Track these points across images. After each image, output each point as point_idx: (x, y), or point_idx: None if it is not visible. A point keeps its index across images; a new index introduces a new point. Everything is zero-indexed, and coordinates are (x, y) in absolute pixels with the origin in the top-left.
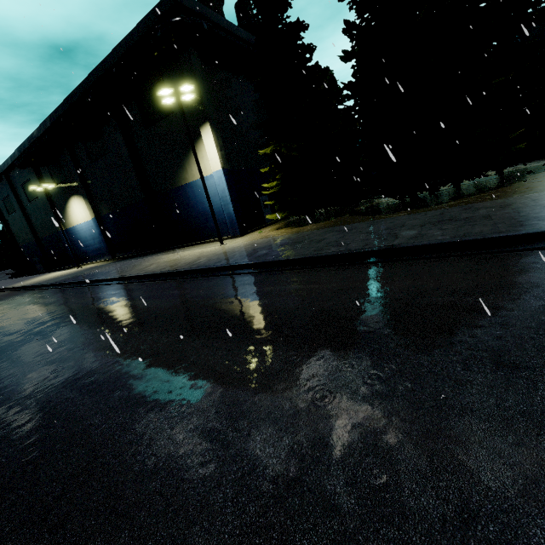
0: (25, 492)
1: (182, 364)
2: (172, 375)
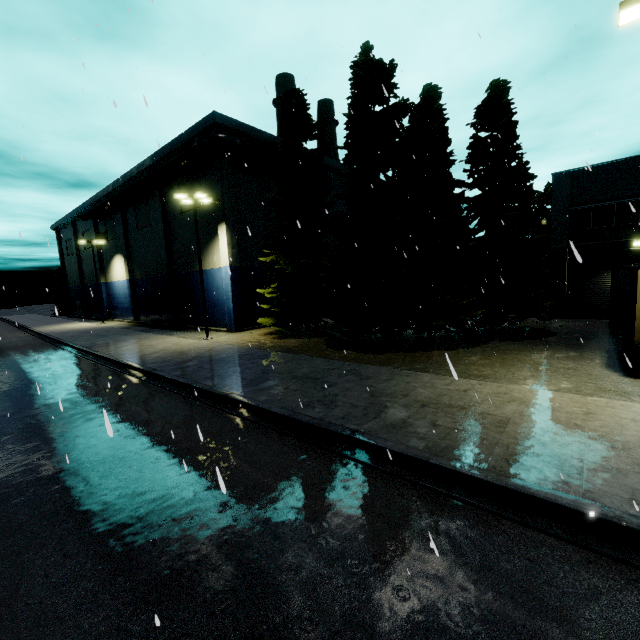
0: None
1: None
2: None
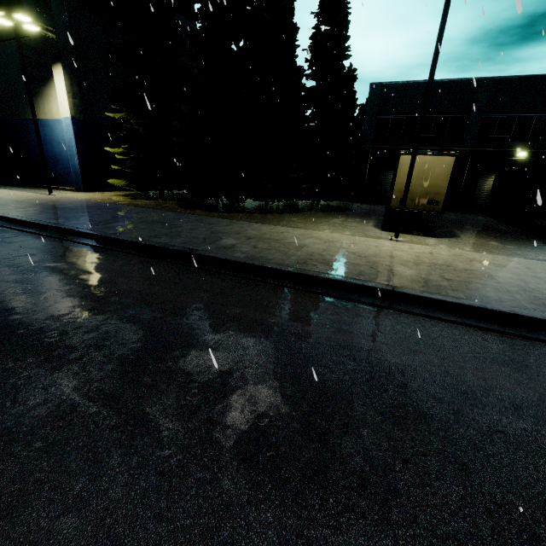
0: None
1: None
2: None
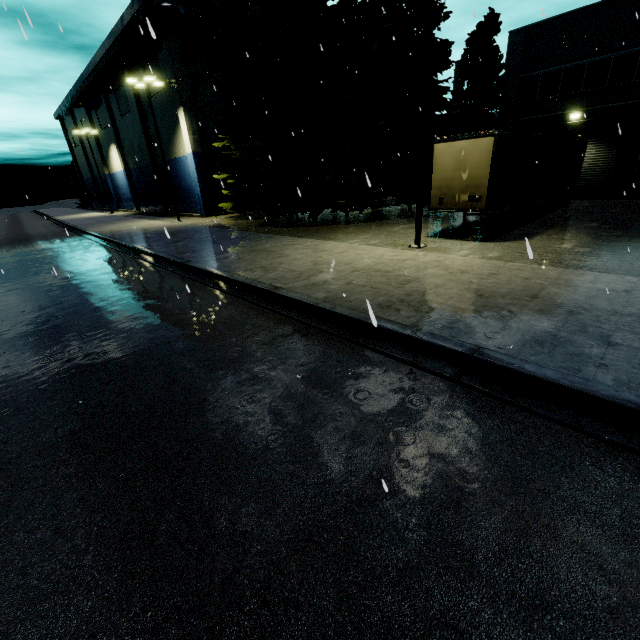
0: None
1: None
2: None
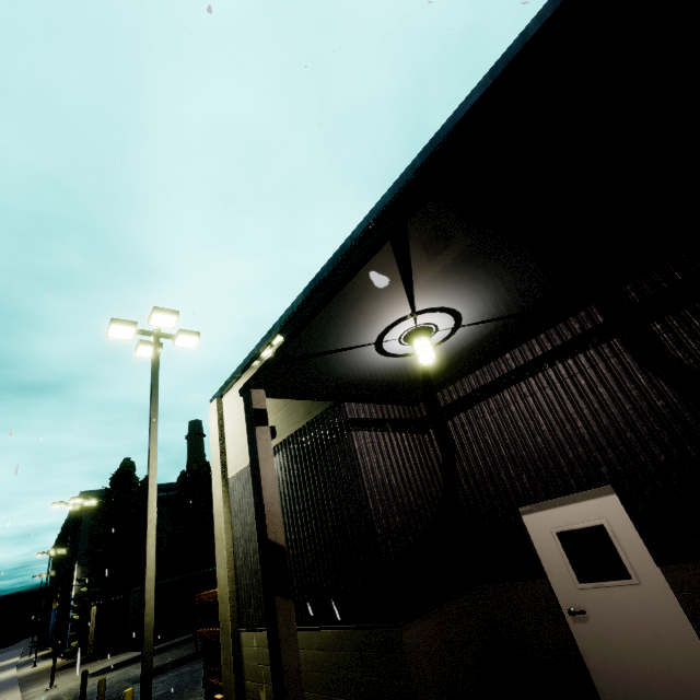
0: None
1: None
2: None
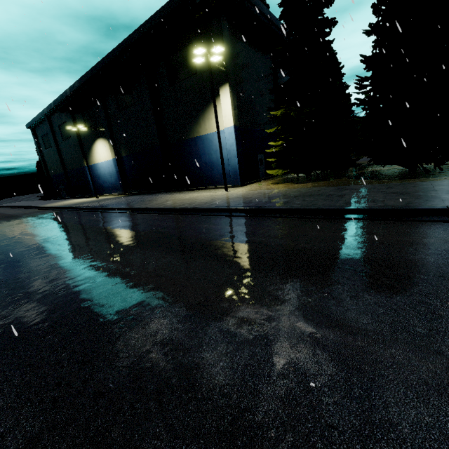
0: (164, 445)
1: (274, 301)
2: (269, 311)
